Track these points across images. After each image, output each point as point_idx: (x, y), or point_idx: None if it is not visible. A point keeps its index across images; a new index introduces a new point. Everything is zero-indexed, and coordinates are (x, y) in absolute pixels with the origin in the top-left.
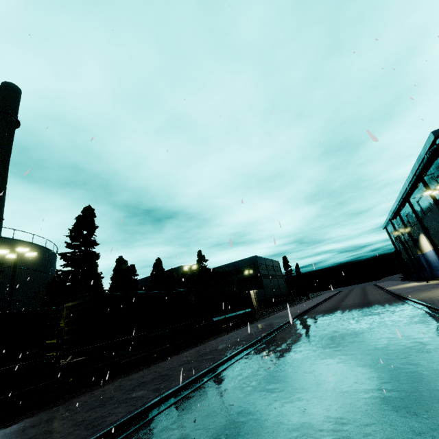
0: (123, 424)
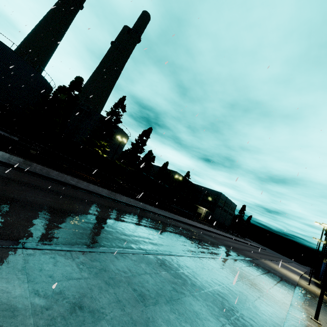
0: (135, 206)
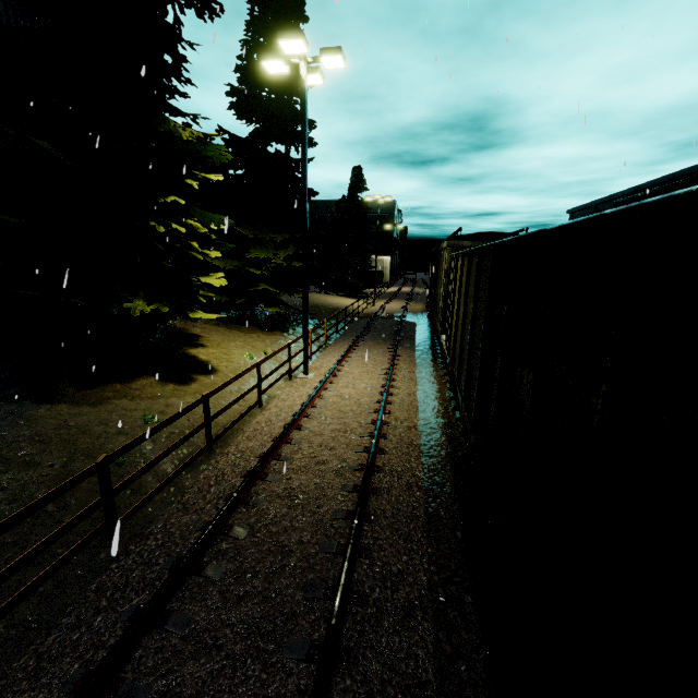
0: None
